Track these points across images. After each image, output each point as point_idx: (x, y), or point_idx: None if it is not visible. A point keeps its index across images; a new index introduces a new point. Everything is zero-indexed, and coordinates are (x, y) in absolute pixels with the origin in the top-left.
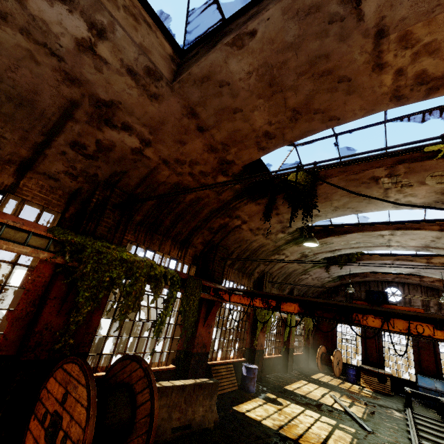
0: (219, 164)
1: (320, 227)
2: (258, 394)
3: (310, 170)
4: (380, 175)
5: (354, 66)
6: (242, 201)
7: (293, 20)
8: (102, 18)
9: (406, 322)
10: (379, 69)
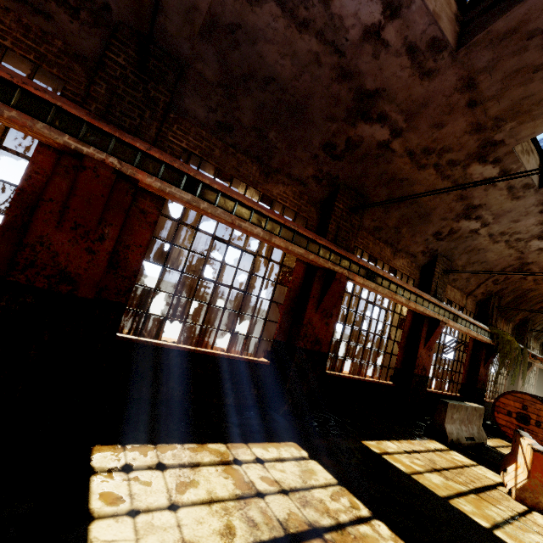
0: None
1: None
2: None
3: None
4: None
5: None
6: None
7: None
8: None
9: None
10: None
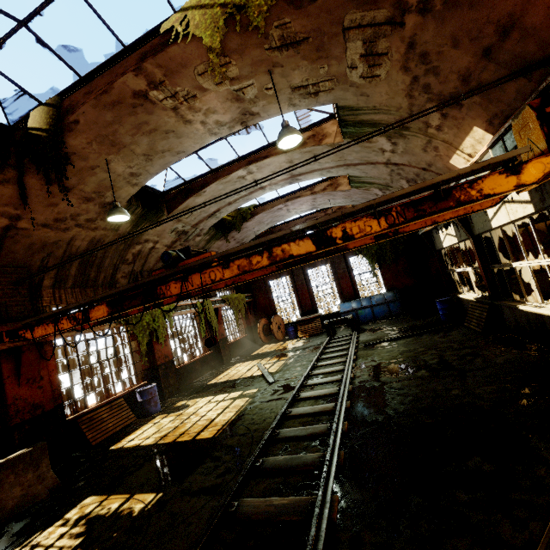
0: None
1: (175, 190)
2: (164, 410)
3: (50, 102)
4: (142, 88)
5: None
6: None
7: None
8: None
9: (202, 274)
10: None
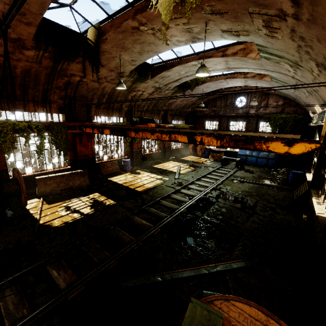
0: (12, 43)
1: (157, 65)
2: (131, 171)
3: (96, 26)
4: (136, 25)
5: None
6: (63, 64)
7: None
8: None
9: (143, 133)
10: None
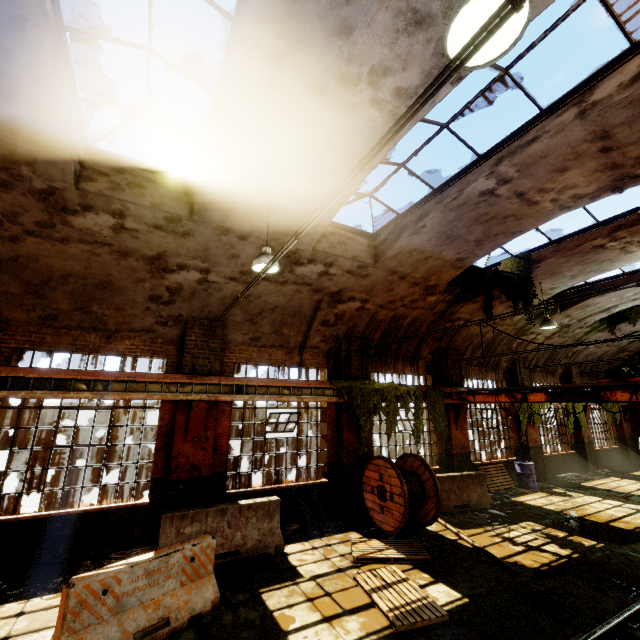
0: (425, 290)
1: (571, 290)
2: (541, 490)
3: (521, 256)
4: (602, 243)
5: (511, 210)
6: (457, 306)
7: (450, 212)
8: (331, 259)
9: None
10: (534, 204)
